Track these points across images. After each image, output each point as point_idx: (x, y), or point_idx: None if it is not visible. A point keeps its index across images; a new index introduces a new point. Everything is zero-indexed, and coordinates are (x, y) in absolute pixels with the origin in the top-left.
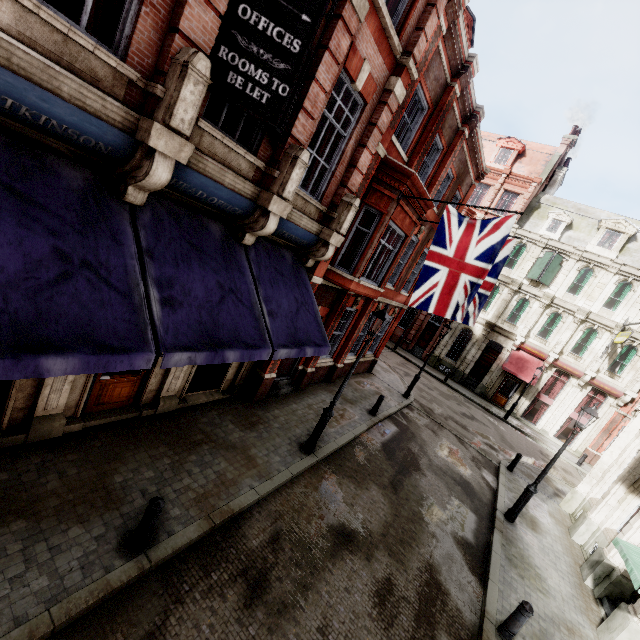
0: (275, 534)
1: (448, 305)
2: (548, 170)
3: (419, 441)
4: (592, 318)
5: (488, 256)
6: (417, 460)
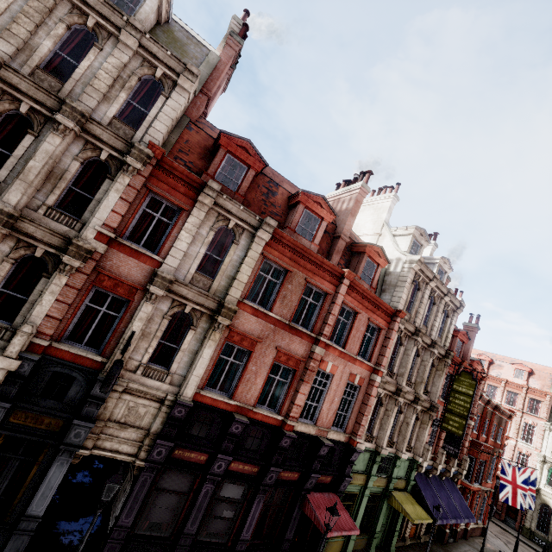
0: None
1: (517, 502)
2: None
3: None
4: None
5: (525, 482)
6: None
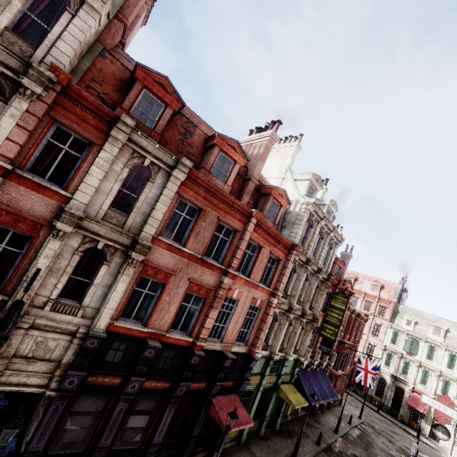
0: (339, 451)
1: (366, 382)
2: (397, 295)
3: (370, 437)
4: (443, 374)
5: (373, 369)
6: (371, 443)
